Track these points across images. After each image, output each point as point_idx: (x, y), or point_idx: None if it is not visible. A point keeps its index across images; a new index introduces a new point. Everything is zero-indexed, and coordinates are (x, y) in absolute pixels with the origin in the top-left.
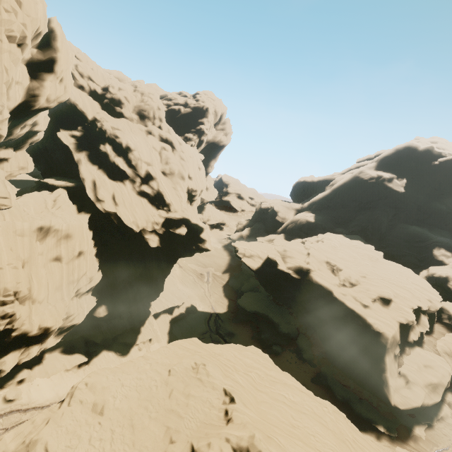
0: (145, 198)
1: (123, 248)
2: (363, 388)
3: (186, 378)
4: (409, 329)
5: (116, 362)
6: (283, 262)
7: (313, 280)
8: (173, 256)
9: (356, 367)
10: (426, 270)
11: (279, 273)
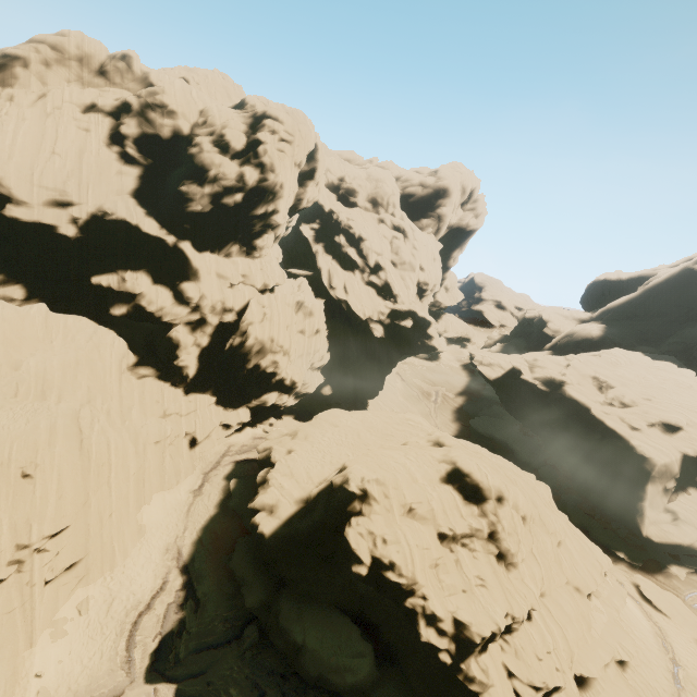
0: (372, 288)
1: (349, 336)
2: (608, 514)
3: (400, 422)
4: None
5: None
6: (530, 372)
7: (566, 394)
8: (396, 351)
9: (603, 491)
10: None
11: (523, 386)
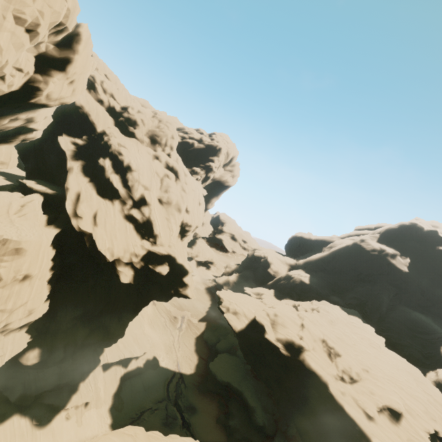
0: (131, 223)
1: (88, 277)
2: None
3: None
4: None
5: (25, 437)
6: (272, 330)
7: (306, 363)
8: (145, 297)
9: None
10: (433, 372)
11: (265, 343)
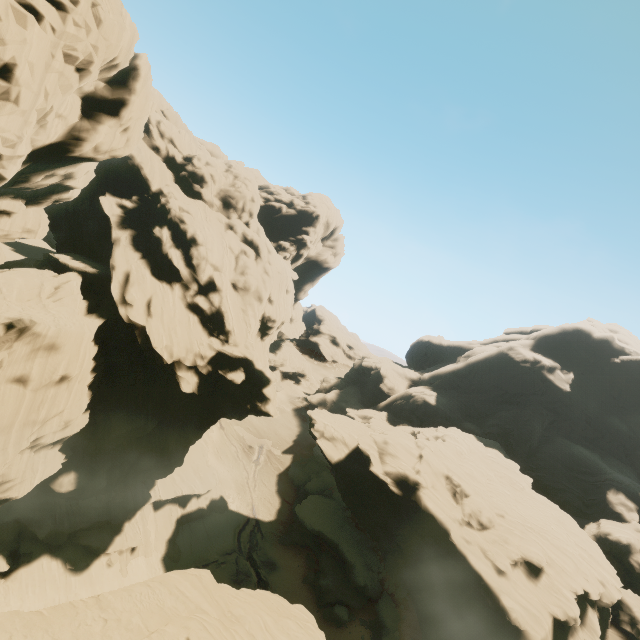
0: (196, 314)
1: (139, 384)
2: None
3: None
4: (567, 631)
5: (58, 583)
6: (380, 461)
7: (422, 504)
8: (212, 413)
9: None
10: (595, 524)
11: (370, 478)
